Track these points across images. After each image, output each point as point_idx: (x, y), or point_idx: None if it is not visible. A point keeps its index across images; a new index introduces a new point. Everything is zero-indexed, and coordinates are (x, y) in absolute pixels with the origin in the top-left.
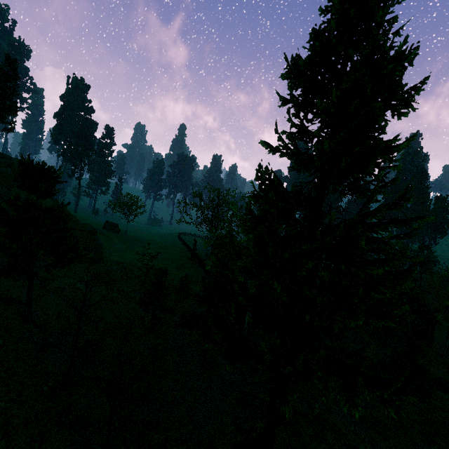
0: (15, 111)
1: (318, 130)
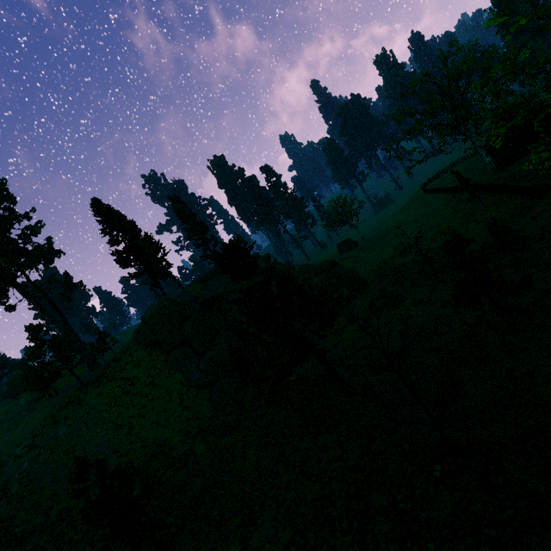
0: (205, 227)
1: None
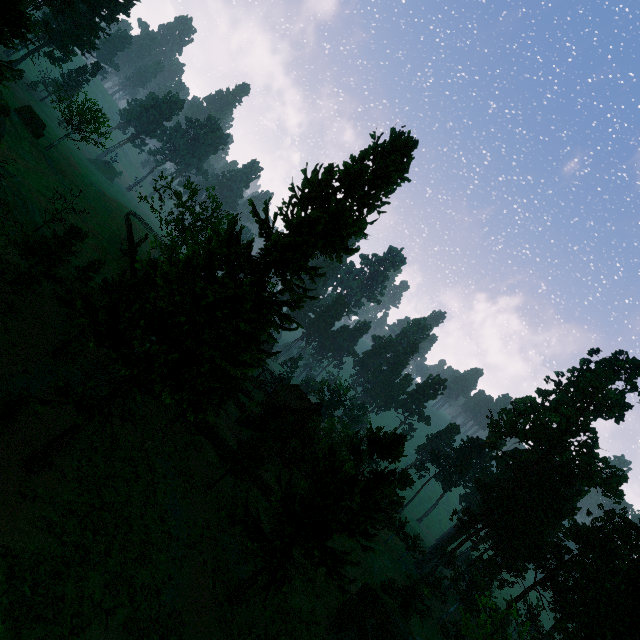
0: None
1: (287, 227)
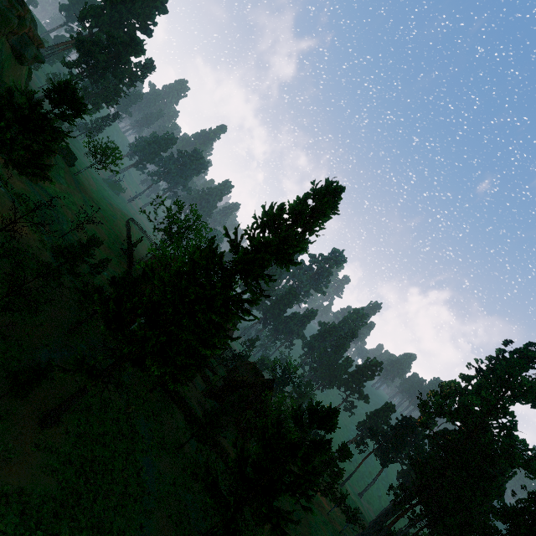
0: None
1: (250, 245)
